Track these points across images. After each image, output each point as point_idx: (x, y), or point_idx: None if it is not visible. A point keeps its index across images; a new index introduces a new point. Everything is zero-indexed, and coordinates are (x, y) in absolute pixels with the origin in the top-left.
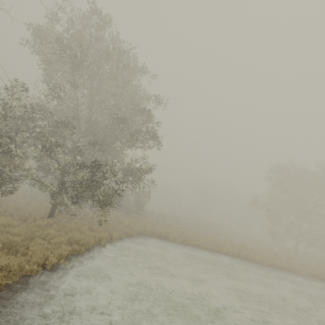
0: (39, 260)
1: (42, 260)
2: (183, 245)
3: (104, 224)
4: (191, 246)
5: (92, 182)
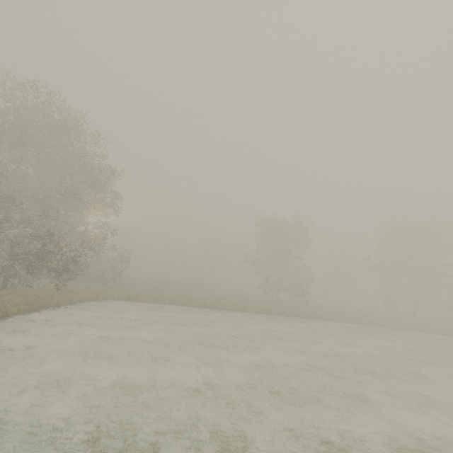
0: (3, 311)
1: (5, 310)
2: (151, 303)
3: (66, 292)
4: (161, 303)
5: (44, 253)
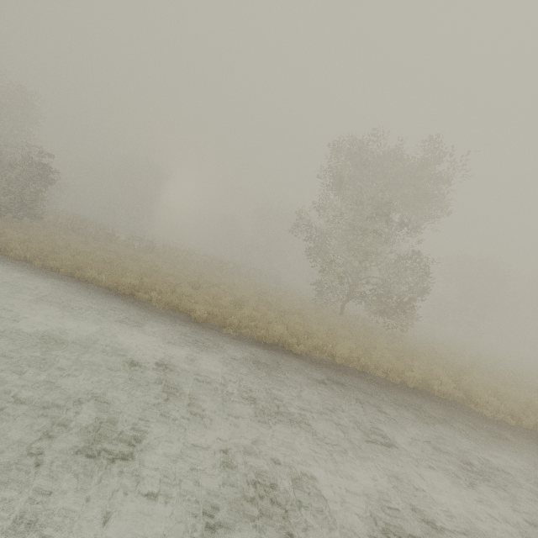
0: None
1: None
2: None
3: None
4: (2, 258)
5: None
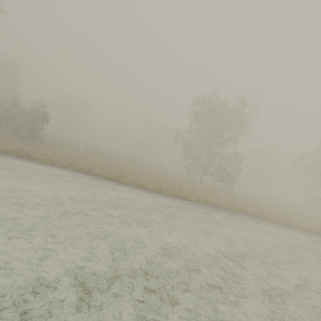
0: None
1: None
2: (40, 164)
3: None
4: (55, 166)
5: None
